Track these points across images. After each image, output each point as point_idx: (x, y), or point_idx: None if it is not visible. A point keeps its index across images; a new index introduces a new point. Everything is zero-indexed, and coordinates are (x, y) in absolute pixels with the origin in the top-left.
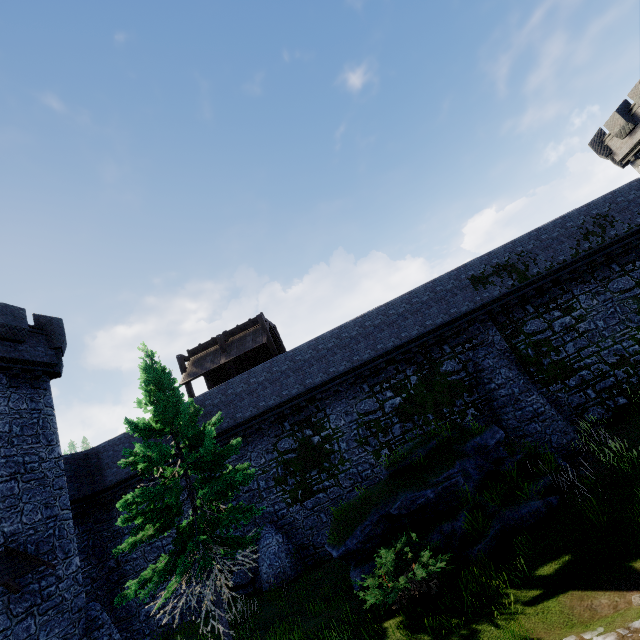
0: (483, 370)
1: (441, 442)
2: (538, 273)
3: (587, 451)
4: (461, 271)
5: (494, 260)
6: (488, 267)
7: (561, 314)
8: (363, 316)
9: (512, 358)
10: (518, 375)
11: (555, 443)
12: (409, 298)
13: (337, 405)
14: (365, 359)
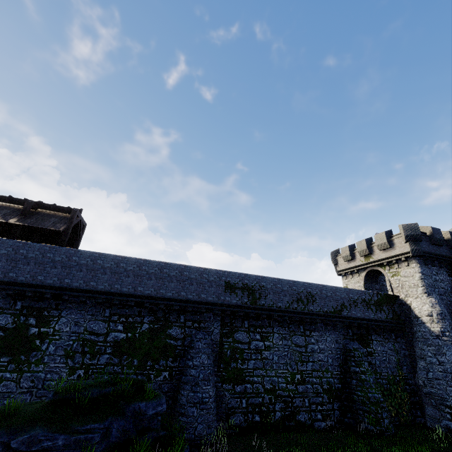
0: (193, 348)
1: (115, 392)
2: (263, 305)
3: (212, 449)
4: (225, 274)
5: (246, 280)
6: (241, 282)
7: (260, 338)
8: (146, 260)
9: (216, 350)
10: (210, 365)
11: (198, 431)
12: (183, 269)
13: (75, 312)
14: (123, 291)
